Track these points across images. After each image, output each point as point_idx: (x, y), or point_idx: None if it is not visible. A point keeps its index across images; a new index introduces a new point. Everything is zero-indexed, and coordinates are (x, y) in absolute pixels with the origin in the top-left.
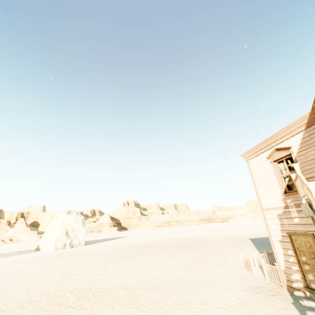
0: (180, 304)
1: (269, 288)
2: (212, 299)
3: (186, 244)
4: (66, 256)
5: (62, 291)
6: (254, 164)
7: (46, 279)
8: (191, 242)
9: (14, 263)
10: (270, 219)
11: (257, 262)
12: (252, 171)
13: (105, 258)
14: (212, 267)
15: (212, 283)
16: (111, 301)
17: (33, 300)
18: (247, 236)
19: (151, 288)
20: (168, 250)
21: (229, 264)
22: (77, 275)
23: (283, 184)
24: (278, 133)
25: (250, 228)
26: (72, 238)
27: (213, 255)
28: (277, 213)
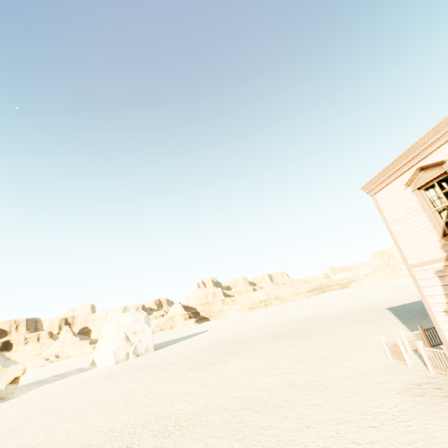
0: (304, 427)
1: (438, 385)
2: (352, 413)
3: (295, 330)
4: (131, 370)
5: (131, 425)
6: (384, 199)
7: (107, 409)
8: (302, 326)
9: (63, 390)
10: (424, 280)
11: (409, 345)
12: (382, 210)
13: (184, 366)
14: (340, 360)
15: (346, 387)
16: (201, 434)
17: (92, 444)
18: (383, 305)
19: (256, 405)
20: (271, 342)
21: (365, 353)
22: (149, 398)
23: (439, 223)
24: (420, 141)
25: (384, 292)
26: (135, 344)
27: (338, 341)
28: (434, 269)
